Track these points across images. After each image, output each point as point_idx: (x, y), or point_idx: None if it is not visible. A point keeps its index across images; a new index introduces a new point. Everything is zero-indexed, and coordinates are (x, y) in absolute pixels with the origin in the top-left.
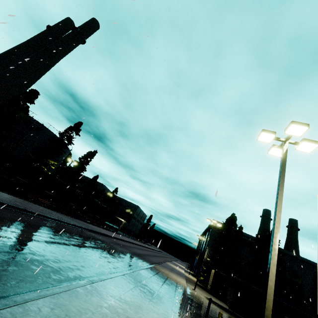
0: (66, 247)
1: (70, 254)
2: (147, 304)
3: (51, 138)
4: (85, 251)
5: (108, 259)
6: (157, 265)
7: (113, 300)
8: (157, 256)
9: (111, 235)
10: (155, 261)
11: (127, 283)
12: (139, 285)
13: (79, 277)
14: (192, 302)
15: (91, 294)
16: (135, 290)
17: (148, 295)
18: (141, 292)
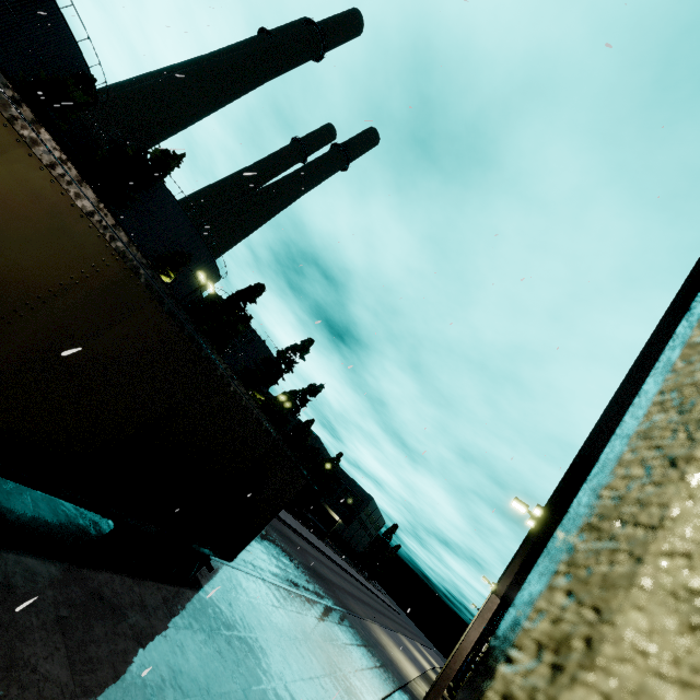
0: (275, 547)
1: (280, 557)
2: (348, 643)
3: (266, 358)
4: (290, 559)
5: (312, 580)
6: (377, 625)
7: (320, 618)
8: (384, 615)
9: (314, 542)
10: (377, 620)
11: (332, 616)
12: (344, 626)
13: (292, 586)
14: (409, 693)
15: (305, 603)
16: (339, 626)
17: (351, 639)
18: (344, 632)
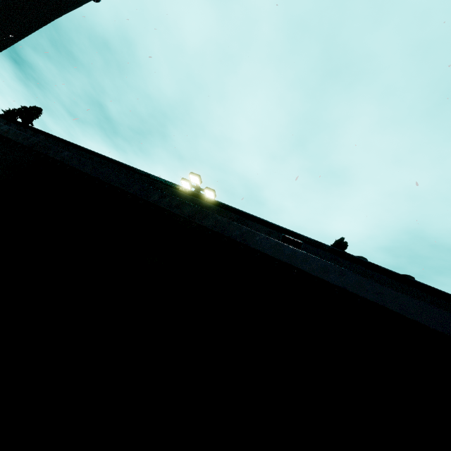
0: None
1: None
2: None
3: None
4: None
5: None
6: None
7: None
8: None
9: None
10: None
11: None
12: None
13: None
14: None
15: None
16: None
17: None
18: None
